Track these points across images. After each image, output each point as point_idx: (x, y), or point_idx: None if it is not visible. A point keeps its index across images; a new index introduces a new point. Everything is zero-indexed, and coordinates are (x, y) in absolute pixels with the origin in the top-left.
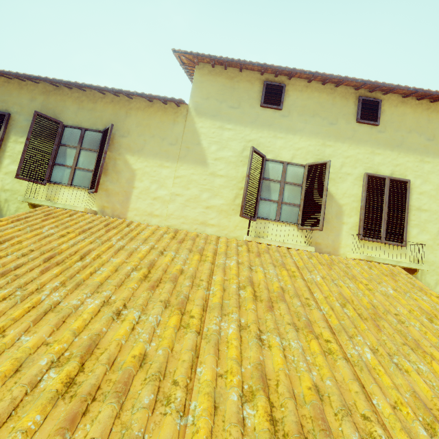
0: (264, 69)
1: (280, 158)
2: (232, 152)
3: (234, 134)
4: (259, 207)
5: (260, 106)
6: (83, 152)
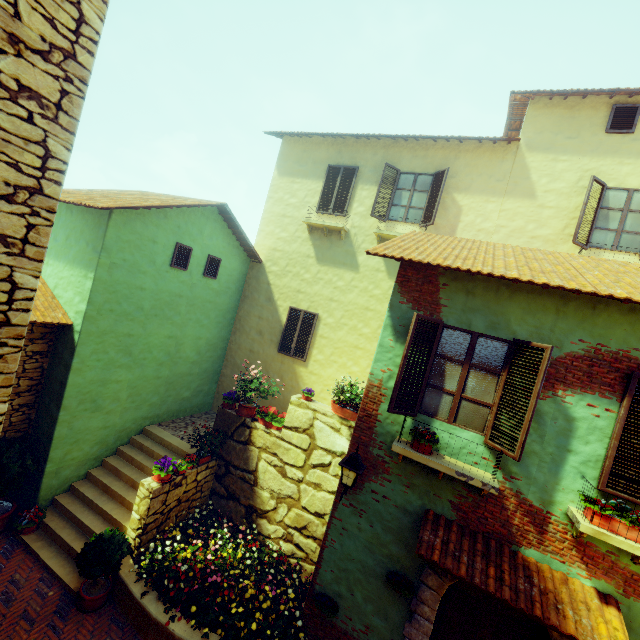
0: (615, 94)
1: (624, 185)
2: (565, 183)
3: (569, 165)
4: (592, 236)
5: (604, 133)
6: (415, 194)
